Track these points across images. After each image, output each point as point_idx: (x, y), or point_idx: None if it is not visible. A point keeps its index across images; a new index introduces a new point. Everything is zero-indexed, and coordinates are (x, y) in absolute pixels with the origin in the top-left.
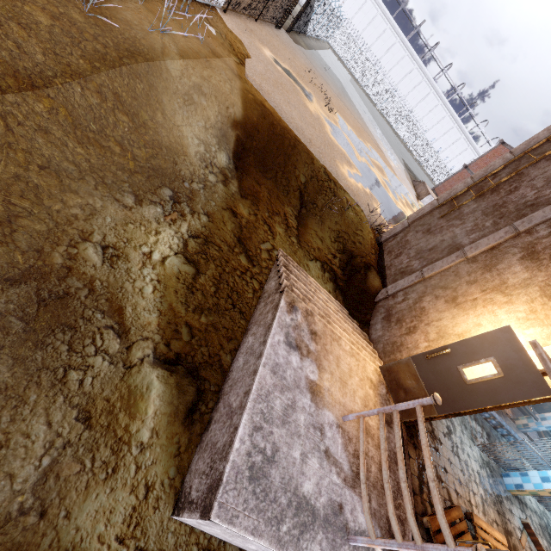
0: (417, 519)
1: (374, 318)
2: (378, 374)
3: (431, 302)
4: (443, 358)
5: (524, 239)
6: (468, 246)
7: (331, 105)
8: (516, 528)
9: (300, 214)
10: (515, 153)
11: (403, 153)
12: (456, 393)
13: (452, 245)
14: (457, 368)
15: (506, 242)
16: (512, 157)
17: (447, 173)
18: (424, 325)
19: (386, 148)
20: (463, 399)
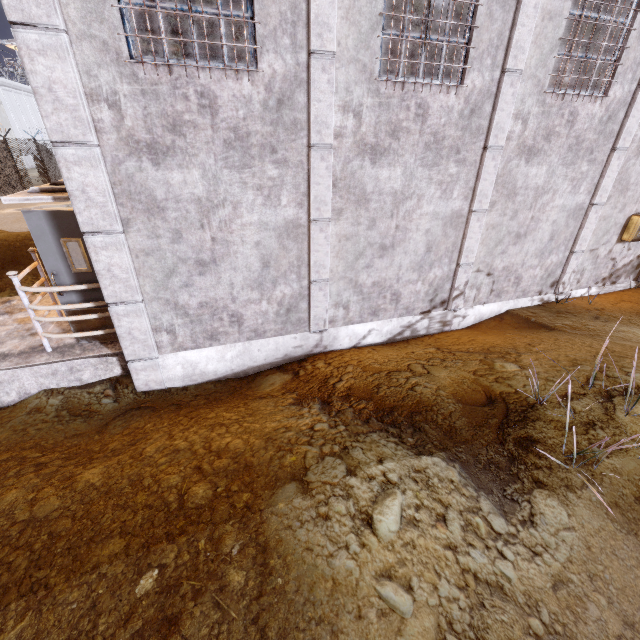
0: None
1: None
2: None
3: None
4: None
5: None
6: None
7: None
8: None
9: None
10: None
11: None
12: None
13: None
14: None
15: None
16: None
17: None
18: None
19: None
20: None
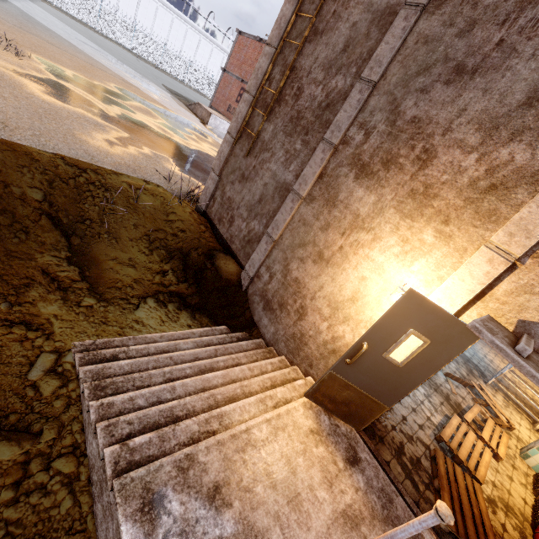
0: (438, 534)
1: (254, 312)
2: (309, 407)
3: (300, 269)
4: (364, 355)
5: (345, 153)
6: (296, 183)
7: (16, 46)
8: (445, 384)
9: (73, 250)
10: (273, 44)
11: (159, 77)
12: (395, 380)
13: (279, 187)
14: (383, 357)
15: (330, 163)
16: (273, 49)
17: (211, 81)
18: (310, 300)
19: (136, 80)
20: (404, 382)
